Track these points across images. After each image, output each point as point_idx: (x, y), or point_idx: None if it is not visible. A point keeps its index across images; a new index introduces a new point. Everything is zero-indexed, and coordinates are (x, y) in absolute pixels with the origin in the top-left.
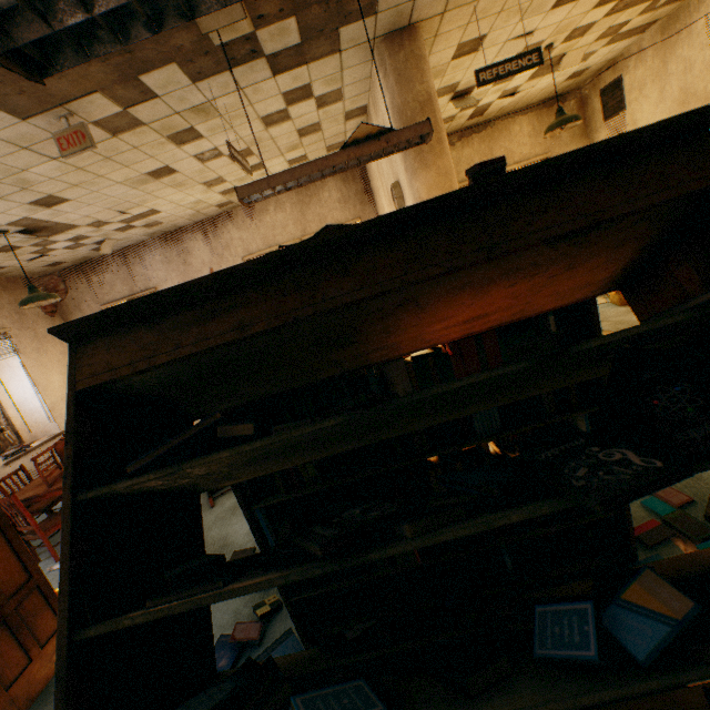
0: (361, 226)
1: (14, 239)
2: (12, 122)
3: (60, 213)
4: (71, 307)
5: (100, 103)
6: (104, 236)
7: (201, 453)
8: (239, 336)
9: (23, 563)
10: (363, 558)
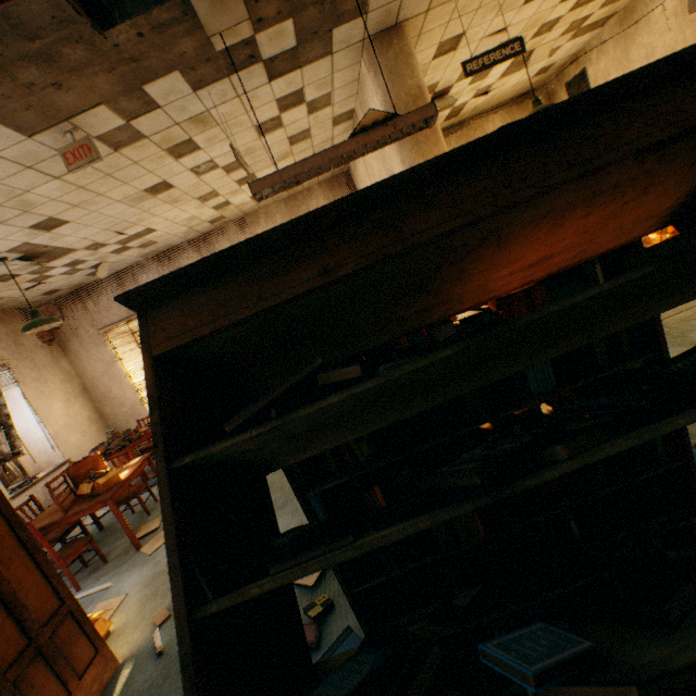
0: (440, 158)
1: (13, 266)
2: (18, 140)
3: (59, 236)
4: (68, 335)
5: (104, 116)
6: (100, 260)
7: (305, 402)
8: (325, 281)
9: (54, 587)
10: (518, 486)
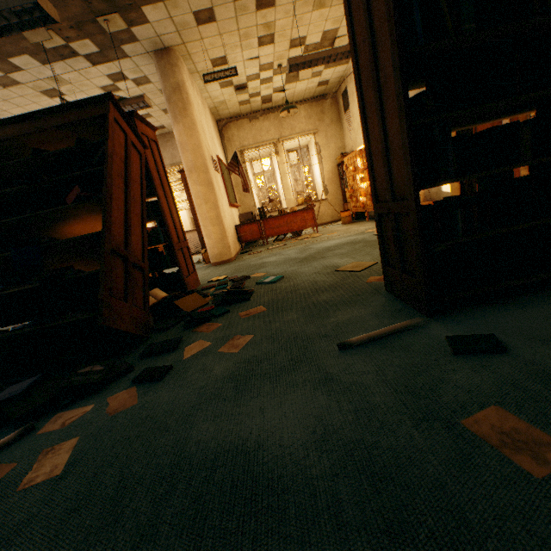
0: (5, 119)
1: None
2: None
3: None
4: None
5: None
6: None
7: None
8: None
9: None
10: None
